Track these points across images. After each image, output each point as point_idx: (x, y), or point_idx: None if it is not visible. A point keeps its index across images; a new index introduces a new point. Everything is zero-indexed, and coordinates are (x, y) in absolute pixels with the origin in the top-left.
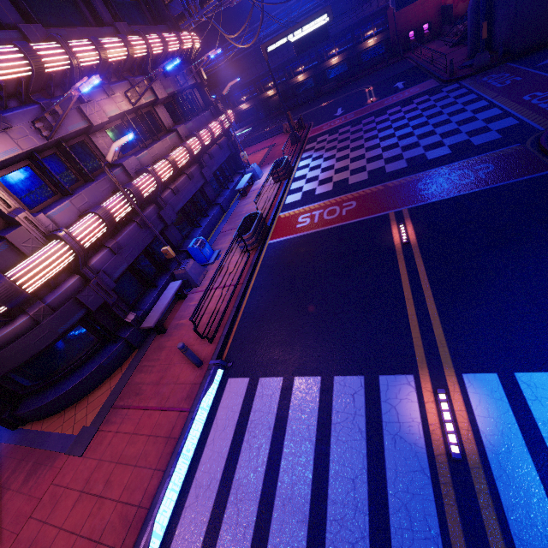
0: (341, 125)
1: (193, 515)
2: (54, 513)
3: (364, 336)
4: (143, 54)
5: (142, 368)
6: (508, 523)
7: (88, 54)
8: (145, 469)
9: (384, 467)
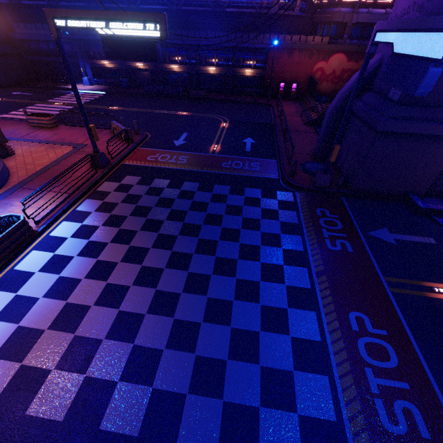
0: (163, 170)
1: None
2: None
3: None
4: None
5: None
6: None
7: None
8: None
9: None
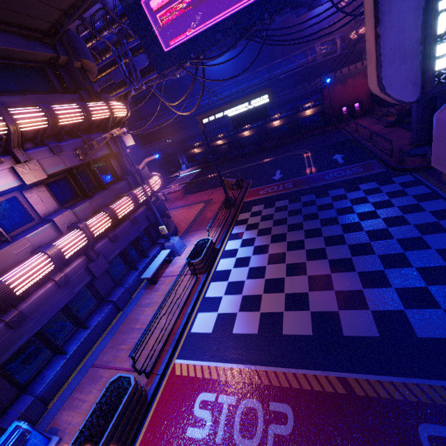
0: (278, 195)
1: None
2: None
3: None
4: None
5: None
6: None
7: None
8: None
9: None
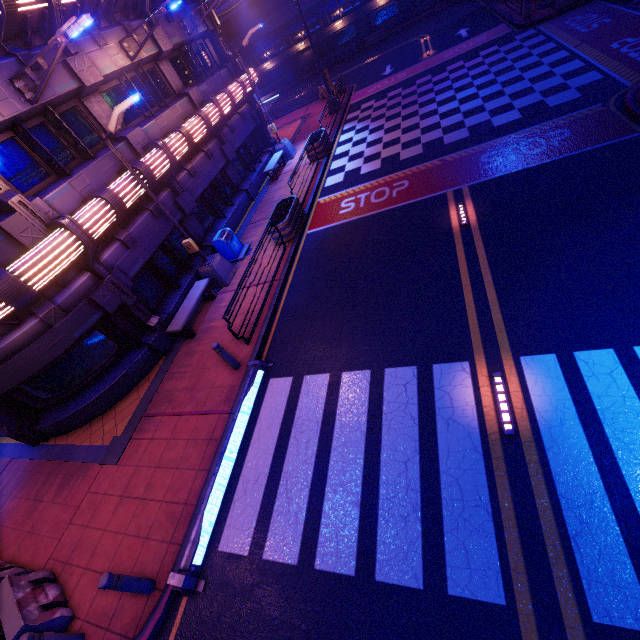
0: (390, 87)
1: (242, 507)
2: (95, 517)
3: (417, 327)
4: None
5: (172, 375)
6: (555, 486)
7: None
8: (187, 470)
9: (437, 448)
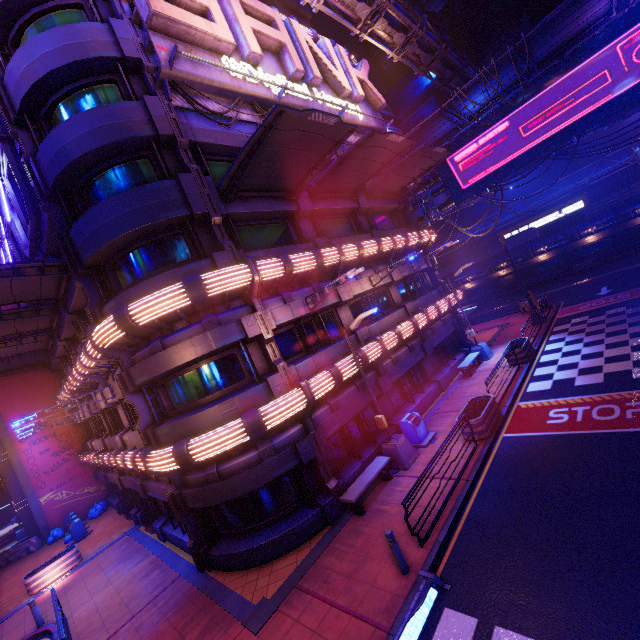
0: (608, 306)
1: None
2: None
3: None
4: (389, 249)
5: (333, 550)
6: None
7: (352, 252)
8: None
9: None
